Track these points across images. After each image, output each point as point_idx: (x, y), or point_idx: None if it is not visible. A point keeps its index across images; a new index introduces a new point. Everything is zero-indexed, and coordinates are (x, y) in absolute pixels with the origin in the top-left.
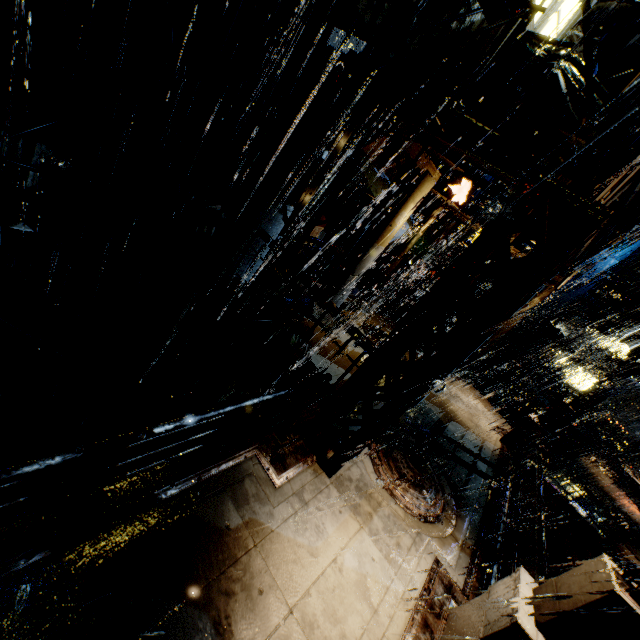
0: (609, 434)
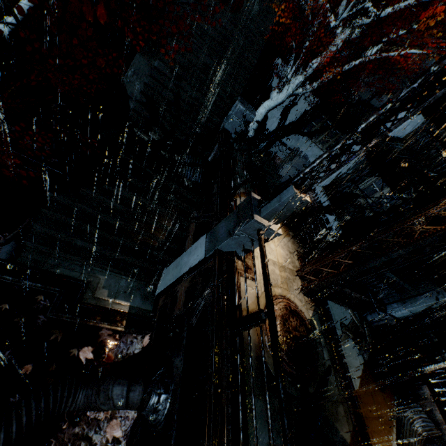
0: None
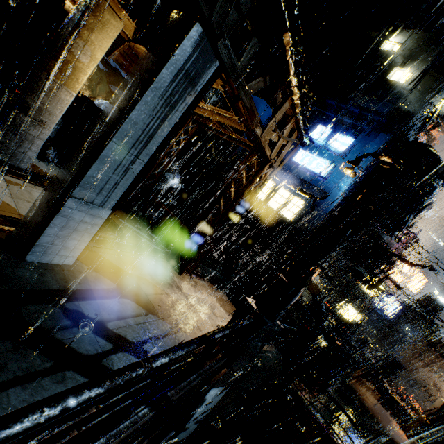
0: (360, 344)
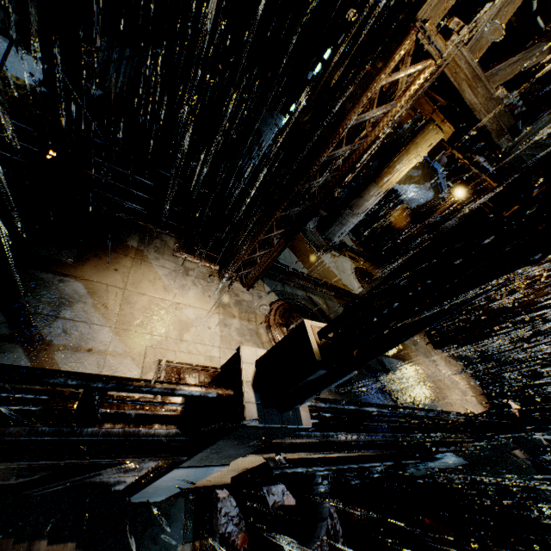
0: None
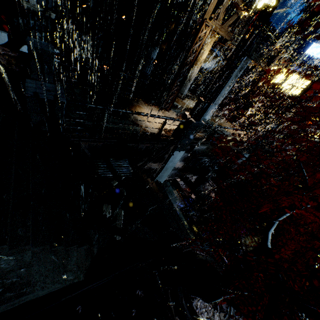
0: None
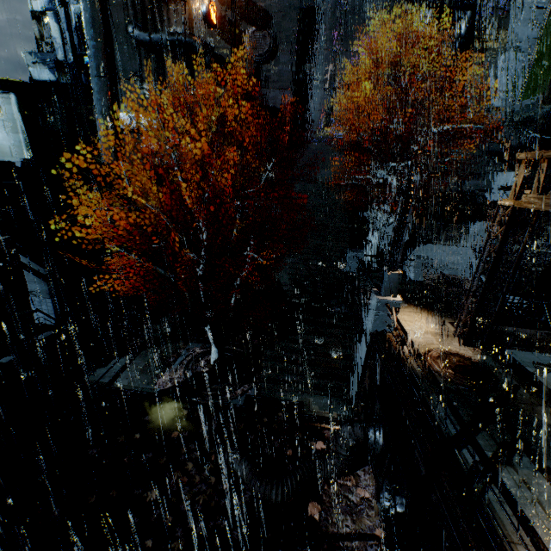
0: None
